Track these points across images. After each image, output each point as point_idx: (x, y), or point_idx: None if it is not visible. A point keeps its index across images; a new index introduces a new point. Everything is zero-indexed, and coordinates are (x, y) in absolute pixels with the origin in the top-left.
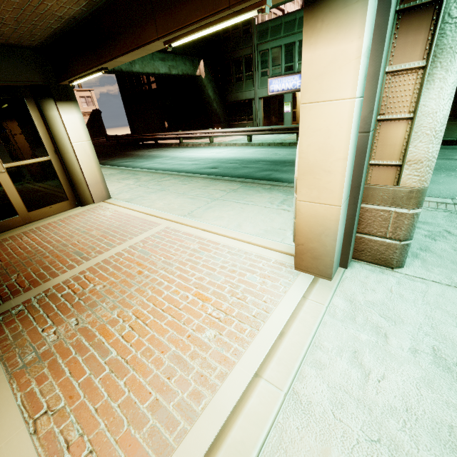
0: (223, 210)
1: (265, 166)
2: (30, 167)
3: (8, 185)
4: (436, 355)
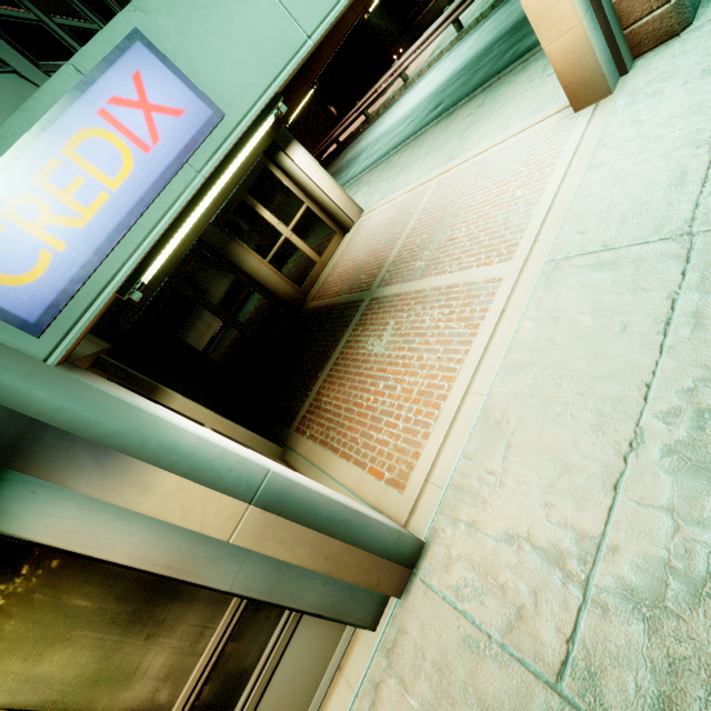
0: (480, 131)
1: (504, 46)
2: (301, 221)
3: (299, 243)
4: (704, 73)
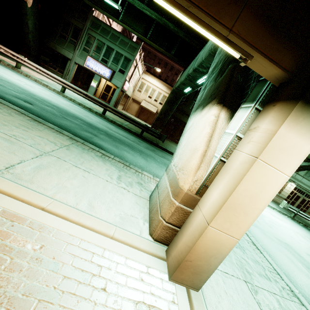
0: (62, 174)
1: (85, 126)
2: None
3: None
4: None
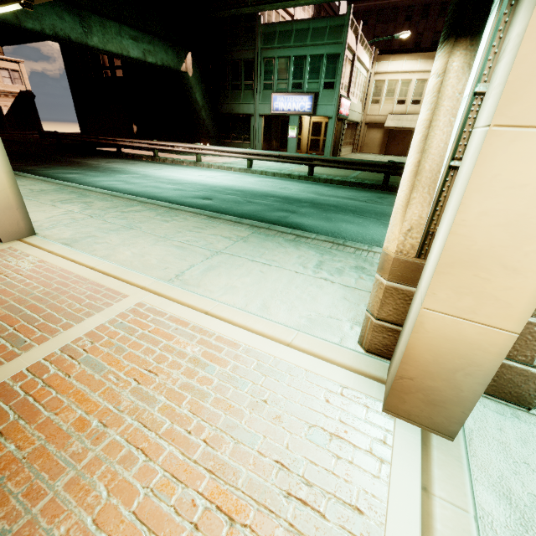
0: (233, 273)
1: (277, 204)
2: None
3: None
4: None
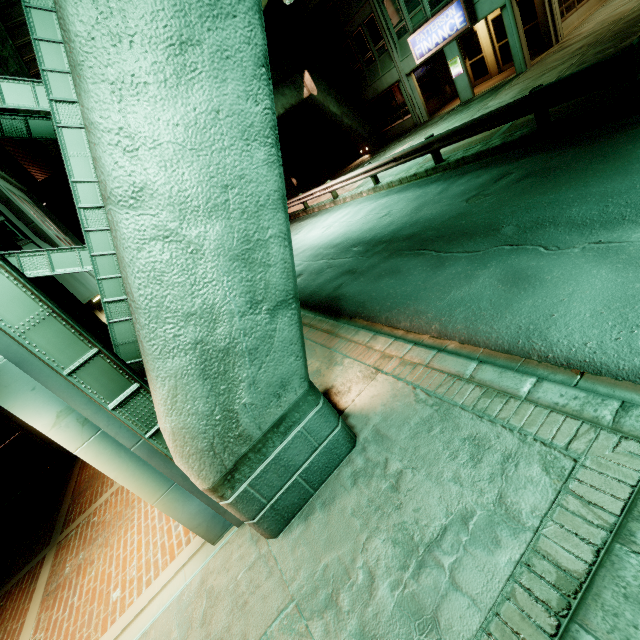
0: None
1: (350, 261)
2: None
3: None
4: None
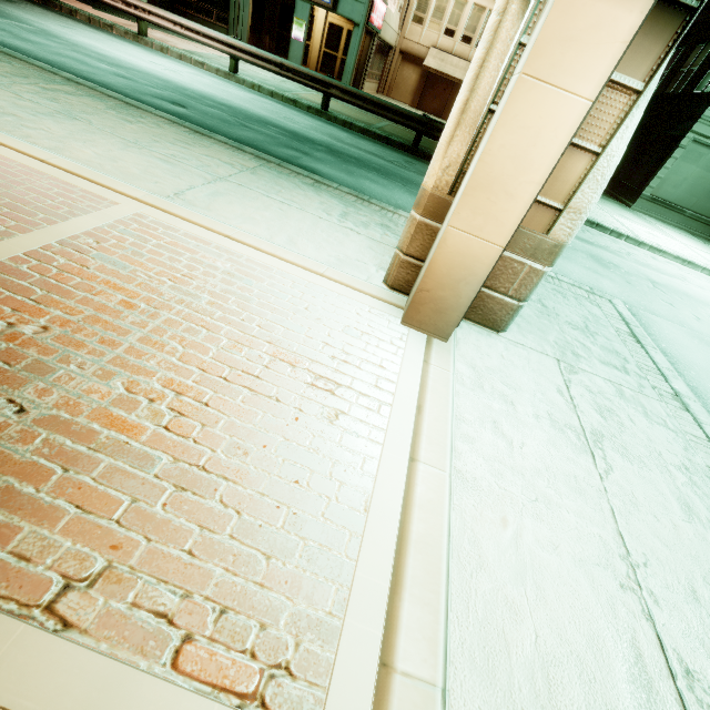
0: (247, 205)
1: (284, 139)
2: None
3: None
4: (552, 420)
